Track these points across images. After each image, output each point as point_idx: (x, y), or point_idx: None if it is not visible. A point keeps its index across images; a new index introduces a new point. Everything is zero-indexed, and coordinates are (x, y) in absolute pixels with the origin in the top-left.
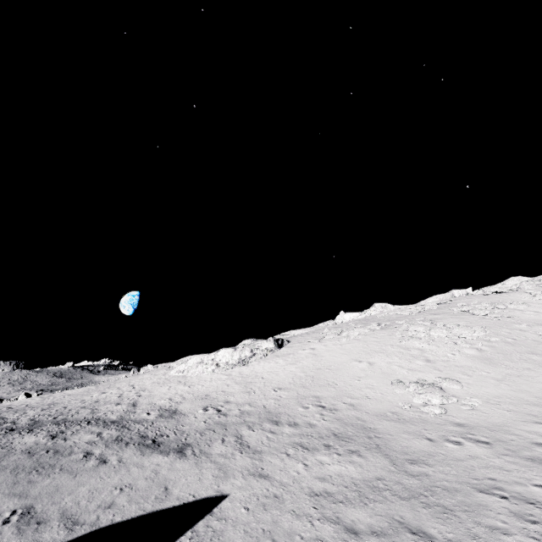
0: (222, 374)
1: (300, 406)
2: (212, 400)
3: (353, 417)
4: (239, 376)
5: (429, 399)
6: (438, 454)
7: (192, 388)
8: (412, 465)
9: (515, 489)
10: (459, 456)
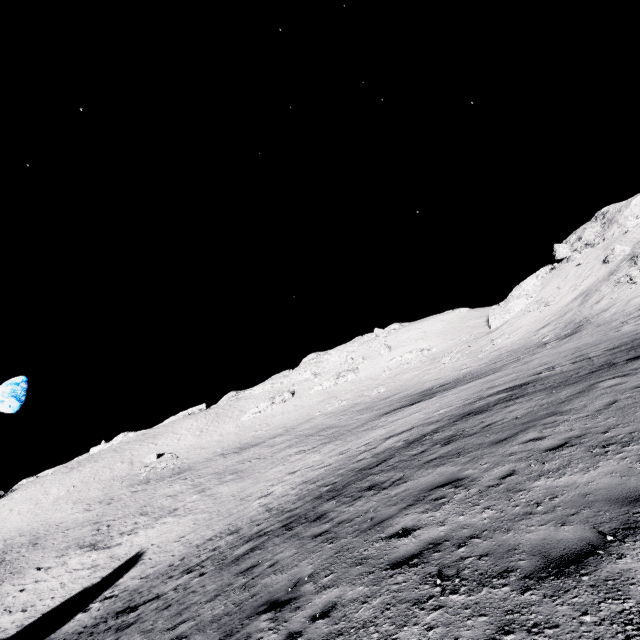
0: None
1: None
2: None
3: None
4: None
5: None
6: None
7: None
8: None
9: None
10: None
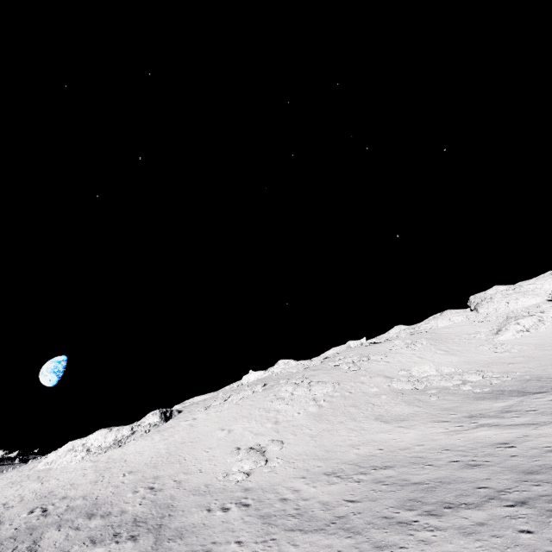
0: (90, 461)
1: (132, 491)
2: (51, 497)
3: (168, 497)
4: (104, 461)
5: (243, 465)
6: (200, 525)
7: (44, 484)
8: (169, 541)
9: (219, 549)
10: (214, 524)
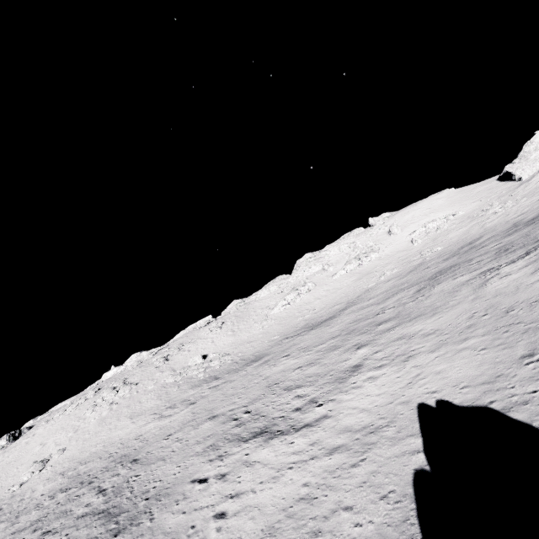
0: None
1: None
2: None
3: None
4: None
5: (24, 478)
6: None
7: None
8: None
9: None
10: None
